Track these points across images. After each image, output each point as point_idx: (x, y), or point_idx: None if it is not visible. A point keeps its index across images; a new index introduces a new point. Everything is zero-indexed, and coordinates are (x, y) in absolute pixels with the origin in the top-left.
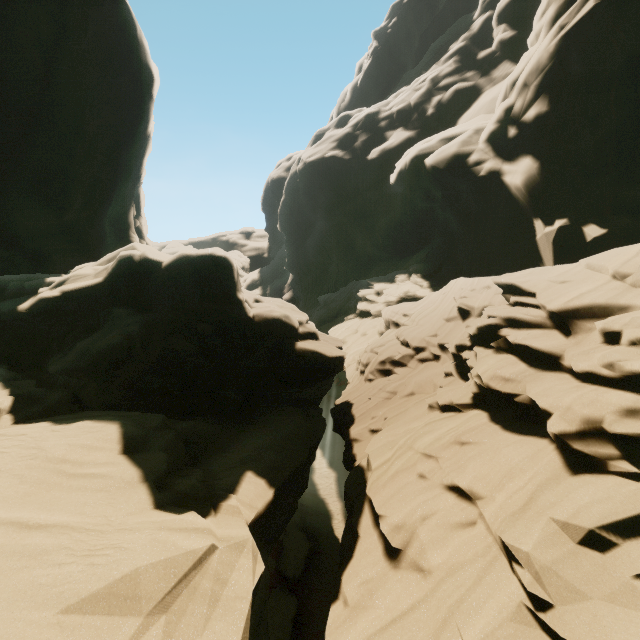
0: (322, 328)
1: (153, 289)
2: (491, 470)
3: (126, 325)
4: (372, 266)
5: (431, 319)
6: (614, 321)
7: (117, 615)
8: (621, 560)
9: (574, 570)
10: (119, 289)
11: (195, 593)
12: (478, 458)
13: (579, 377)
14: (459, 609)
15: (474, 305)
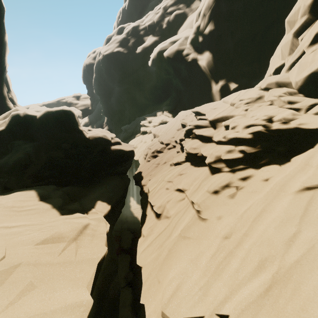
0: (125, 142)
1: (34, 130)
2: (189, 180)
3: (25, 148)
4: (146, 109)
5: (172, 131)
6: (227, 121)
7: (57, 243)
8: (221, 194)
9: (209, 200)
10: (15, 131)
11: (85, 234)
12: (185, 178)
13: (217, 143)
14: (178, 222)
15: (187, 122)
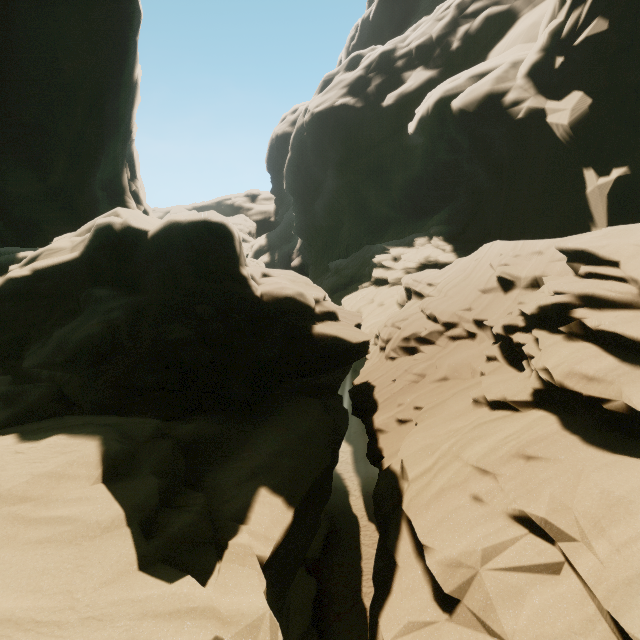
0: (334, 297)
1: (140, 265)
2: (578, 503)
3: (108, 310)
4: (387, 229)
5: (462, 290)
6: None
7: None
8: None
9: None
10: (100, 265)
11: None
12: (556, 483)
13: None
14: None
15: (520, 274)
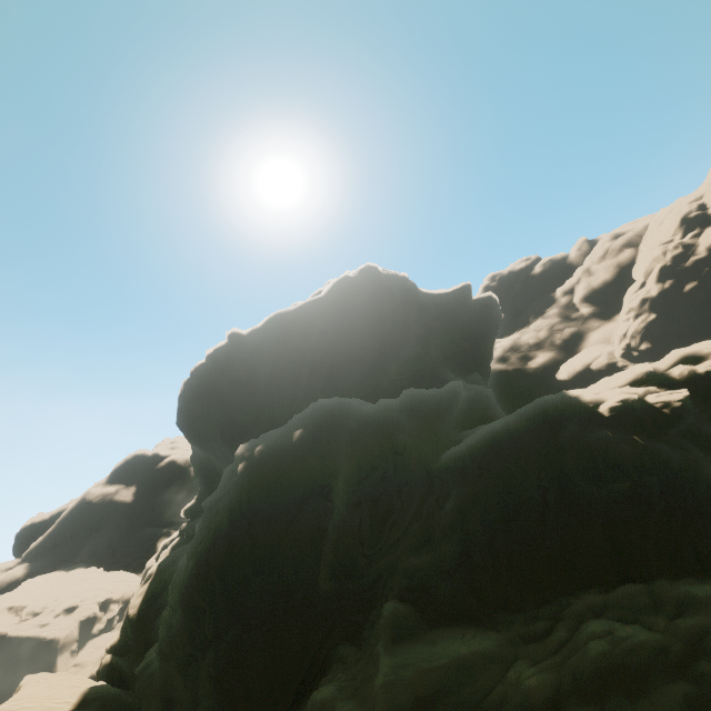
0: None
1: None
2: None
3: None
4: None
5: None
6: None
7: None
8: None
9: None
10: None
11: None
12: None
13: None
14: None
15: None
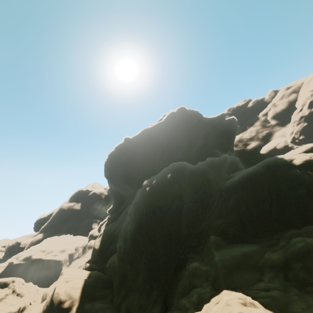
0: None
1: None
2: None
3: None
4: None
5: None
6: None
7: None
8: None
9: None
10: None
11: None
12: None
13: None
14: None
15: None
